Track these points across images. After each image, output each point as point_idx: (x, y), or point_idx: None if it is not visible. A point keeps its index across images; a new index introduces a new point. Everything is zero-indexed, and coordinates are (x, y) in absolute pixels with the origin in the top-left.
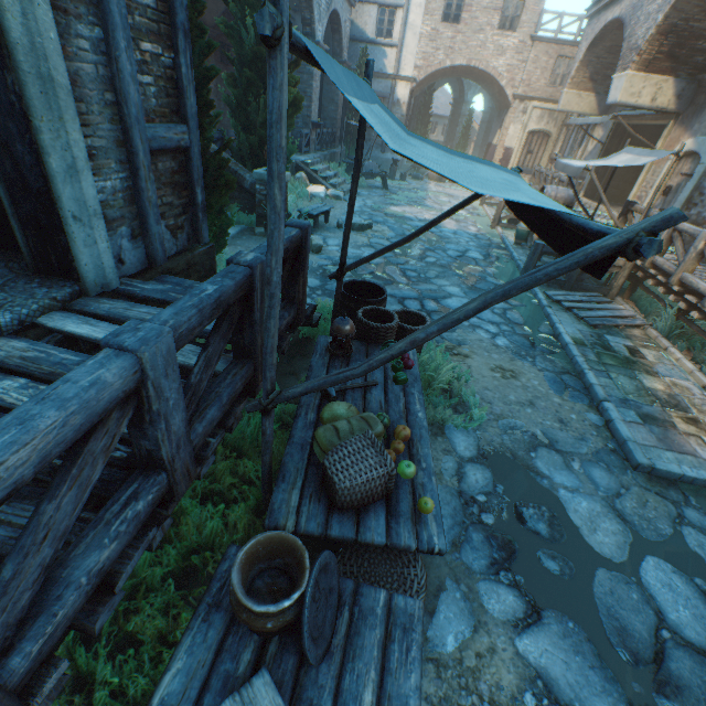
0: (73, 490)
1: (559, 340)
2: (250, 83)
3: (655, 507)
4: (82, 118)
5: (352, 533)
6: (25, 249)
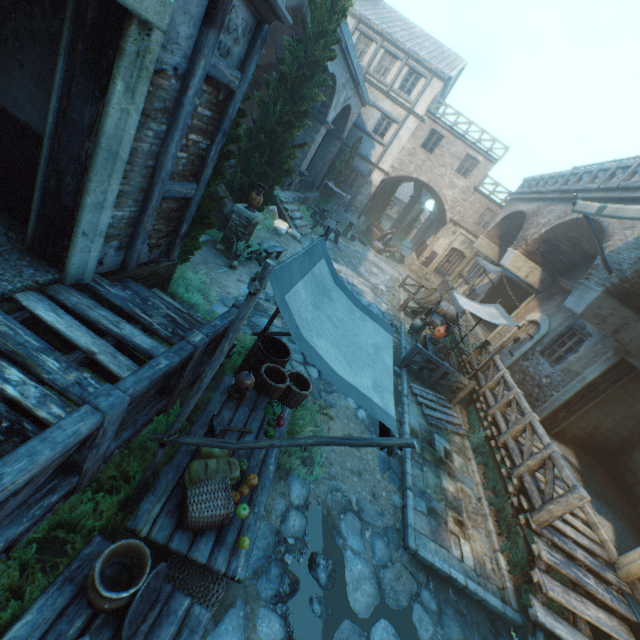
0: (28, 488)
1: (402, 427)
2: (261, 145)
3: (405, 583)
4: (124, 173)
5: (186, 549)
6: (31, 234)
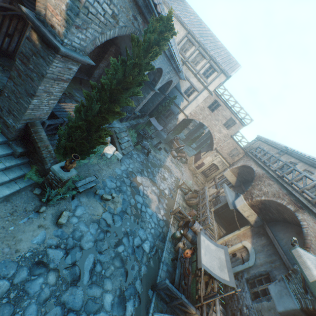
0: None
1: None
2: (81, 127)
3: None
4: None
5: None
6: None
